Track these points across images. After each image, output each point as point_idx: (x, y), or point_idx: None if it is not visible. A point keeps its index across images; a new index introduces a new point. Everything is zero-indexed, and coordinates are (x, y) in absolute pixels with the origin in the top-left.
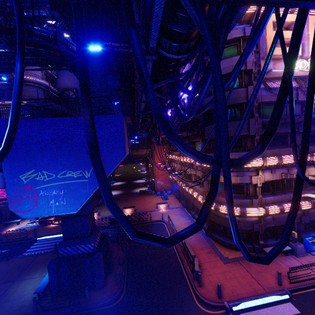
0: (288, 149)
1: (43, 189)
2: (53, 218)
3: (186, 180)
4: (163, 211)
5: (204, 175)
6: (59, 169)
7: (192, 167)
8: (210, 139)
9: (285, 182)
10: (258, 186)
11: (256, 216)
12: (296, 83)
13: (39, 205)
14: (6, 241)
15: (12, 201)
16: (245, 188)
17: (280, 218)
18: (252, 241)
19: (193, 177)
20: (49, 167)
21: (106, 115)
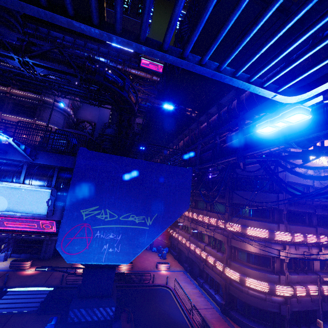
0: (308, 228)
1: (101, 230)
2: (30, 262)
3: (196, 240)
4: (164, 273)
5: (227, 239)
6: (123, 210)
7: (207, 227)
8: (238, 203)
9: (306, 262)
10: (285, 262)
11: (282, 296)
12: (313, 172)
13: (90, 248)
14: None
15: (62, 237)
16: (271, 261)
17: (303, 302)
18: (277, 327)
19: (206, 239)
20: (114, 206)
21: (179, 166)
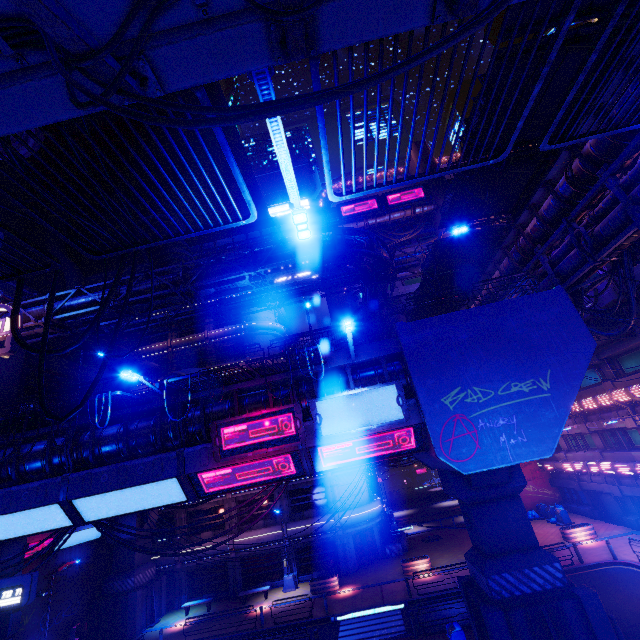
0: None
1: (482, 418)
2: (337, 578)
3: (623, 451)
4: (591, 544)
5: None
6: (497, 381)
7: (633, 412)
8: None
9: None
10: None
11: None
12: None
13: (482, 446)
14: (275, 626)
15: (439, 441)
16: None
17: None
18: None
19: None
20: (480, 379)
21: (538, 293)
